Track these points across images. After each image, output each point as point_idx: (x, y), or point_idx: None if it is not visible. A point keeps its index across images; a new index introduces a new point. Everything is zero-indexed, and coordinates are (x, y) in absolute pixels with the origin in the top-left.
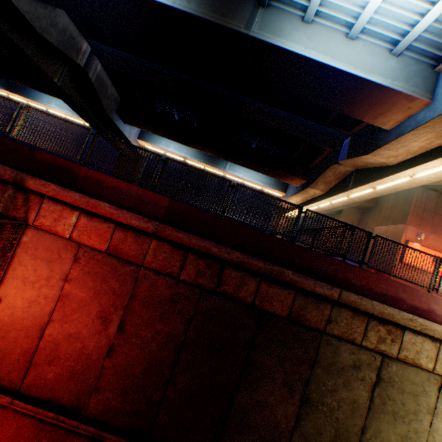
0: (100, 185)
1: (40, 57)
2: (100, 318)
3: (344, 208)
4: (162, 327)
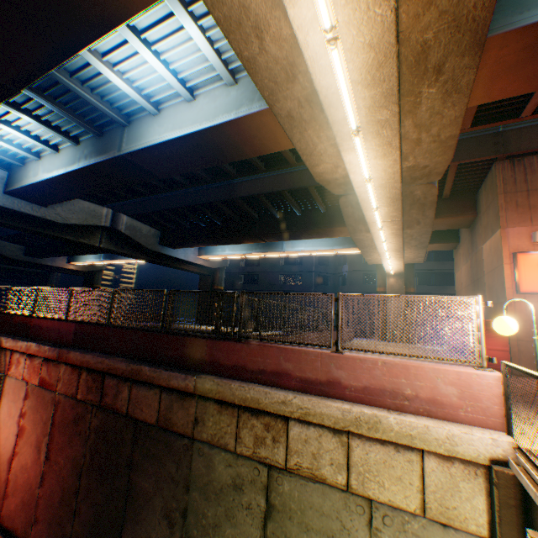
0: (41, 328)
1: (78, 236)
2: (38, 447)
3: (427, 237)
4: (71, 451)
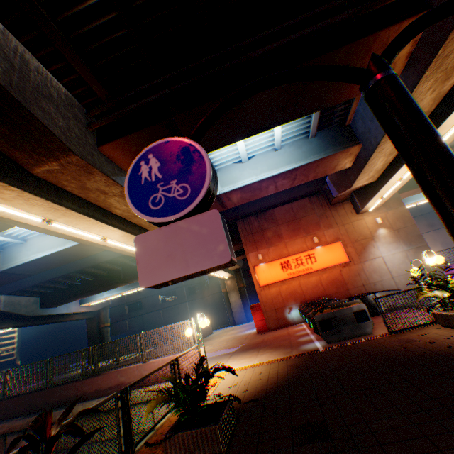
0: None
1: None
2: None
3: None
4: None
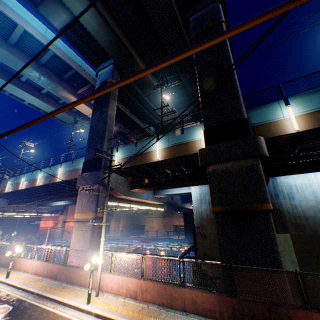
0: None
1: None
2: None
3: None
4: None
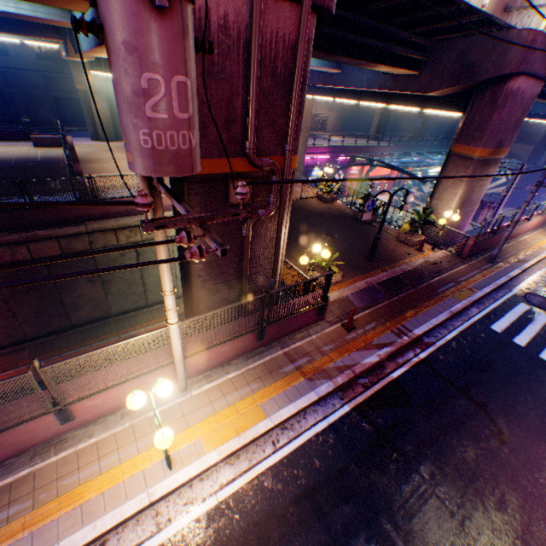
0: None
1: None
2: None
3: None
4: None
